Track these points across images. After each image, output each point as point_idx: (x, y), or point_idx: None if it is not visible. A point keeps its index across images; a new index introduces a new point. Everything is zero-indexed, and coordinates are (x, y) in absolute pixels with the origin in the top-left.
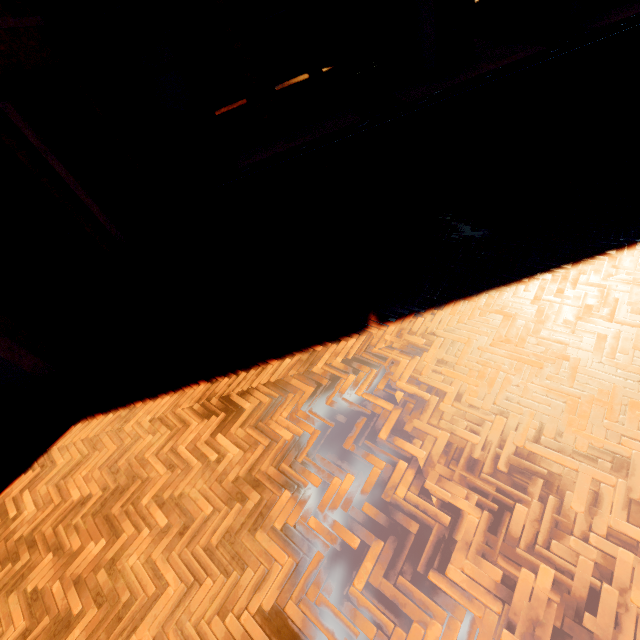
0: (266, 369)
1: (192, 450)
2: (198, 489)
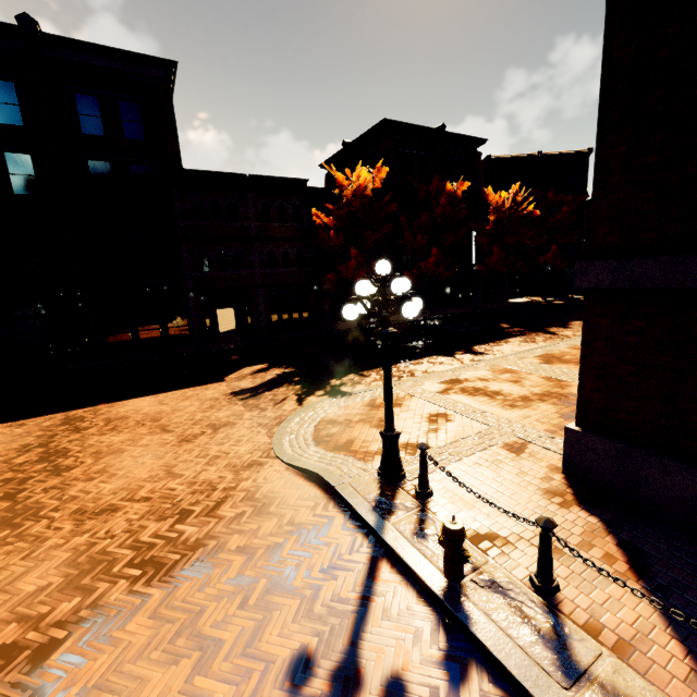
0: (46, 416)
1: None
2: None
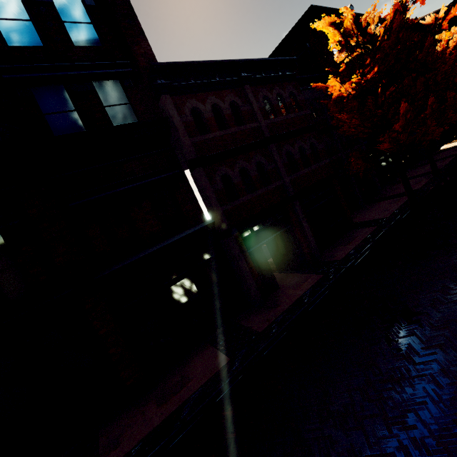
0: None
1: None
2: None
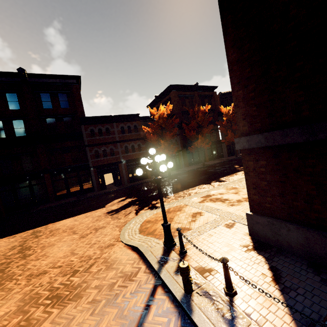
0: (25, 232)
1: (3, 242)
2: (3, 244)
